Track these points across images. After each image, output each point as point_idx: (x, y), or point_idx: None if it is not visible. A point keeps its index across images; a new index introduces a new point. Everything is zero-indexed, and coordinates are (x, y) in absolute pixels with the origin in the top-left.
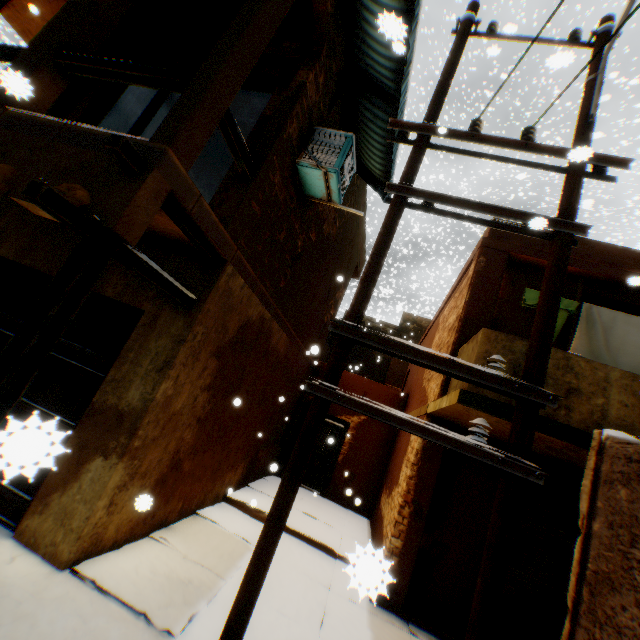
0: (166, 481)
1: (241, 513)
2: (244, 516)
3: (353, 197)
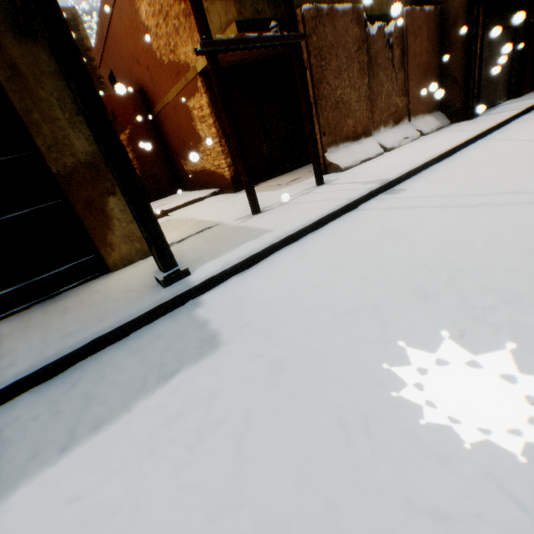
0: None
1: None
2: None
3: None
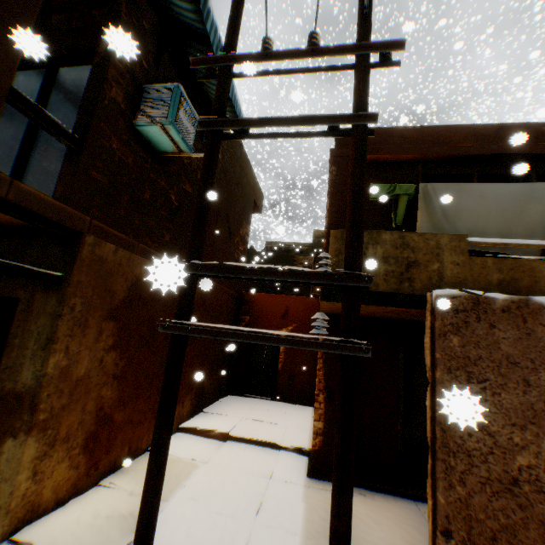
0: (99, 436)
1: (194, 437)
2: (197, 439)
3: (224, 143)
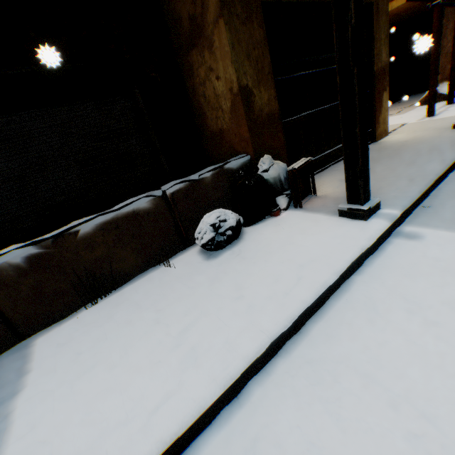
0: None
1: None
2: None
3: None
